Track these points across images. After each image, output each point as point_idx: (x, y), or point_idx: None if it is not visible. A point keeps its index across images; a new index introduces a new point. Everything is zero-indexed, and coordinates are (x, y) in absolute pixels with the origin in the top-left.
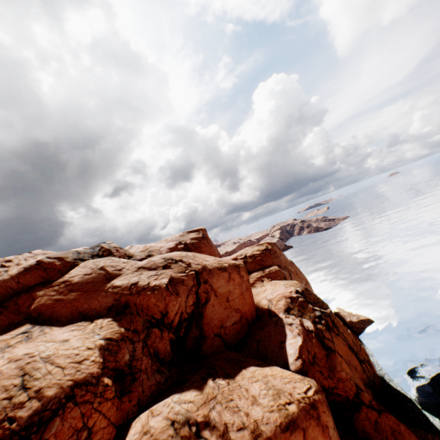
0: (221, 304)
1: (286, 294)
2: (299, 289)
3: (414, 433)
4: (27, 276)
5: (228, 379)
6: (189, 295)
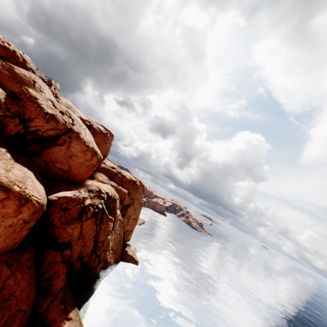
0: (65, 154)
1: (101, 187)
2: (110, 194)
3: (66, 288)
4: (1, 48)
5: (14, 159)
6: (53, 130)
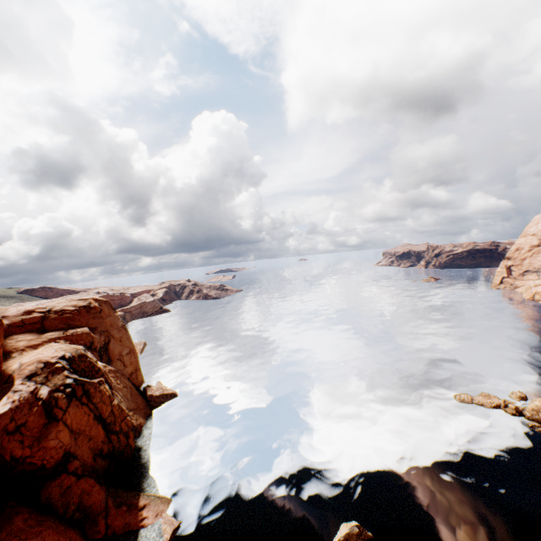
0: None
1: (44, 359)
2: (68, 355)
3: (111, 492)
4: None
5: None
6: None
